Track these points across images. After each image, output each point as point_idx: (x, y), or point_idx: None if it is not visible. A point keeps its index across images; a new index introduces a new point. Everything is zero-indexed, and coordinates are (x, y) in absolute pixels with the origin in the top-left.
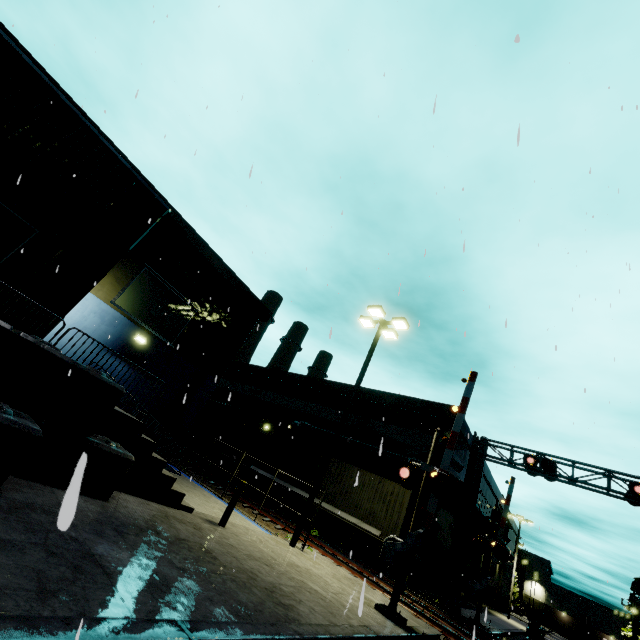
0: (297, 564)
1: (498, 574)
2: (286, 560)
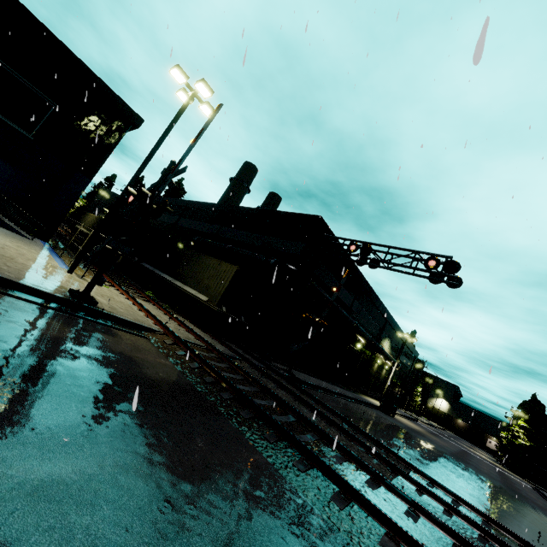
0: (16, 260)
1: (385, 377)
2: None
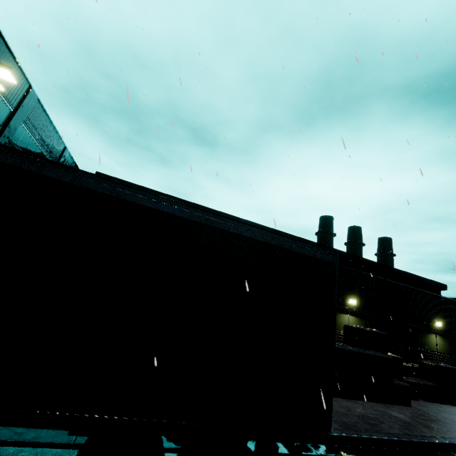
0: None
1: None
2: None
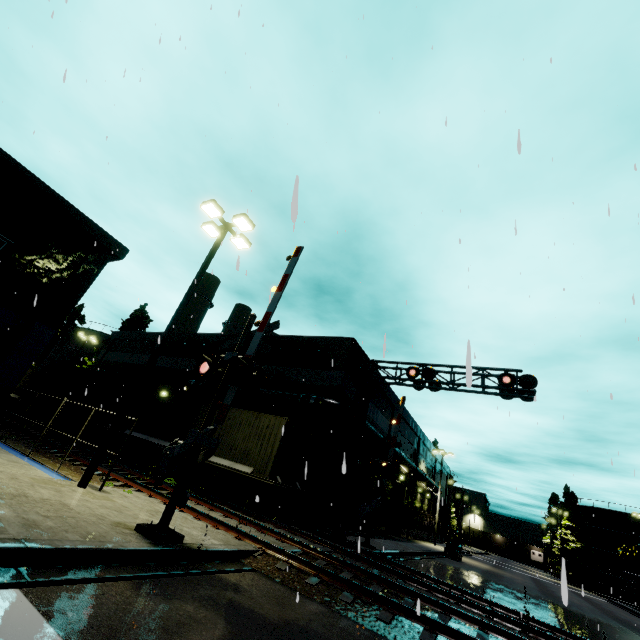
0: (29, 495)
1: (428, 508)
2: (2, 491)
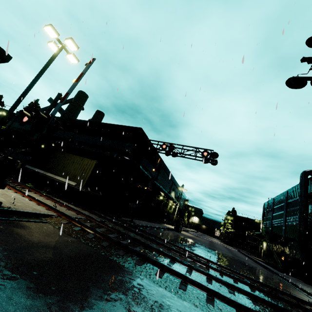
0: None
1: (172, 212)
2: None
